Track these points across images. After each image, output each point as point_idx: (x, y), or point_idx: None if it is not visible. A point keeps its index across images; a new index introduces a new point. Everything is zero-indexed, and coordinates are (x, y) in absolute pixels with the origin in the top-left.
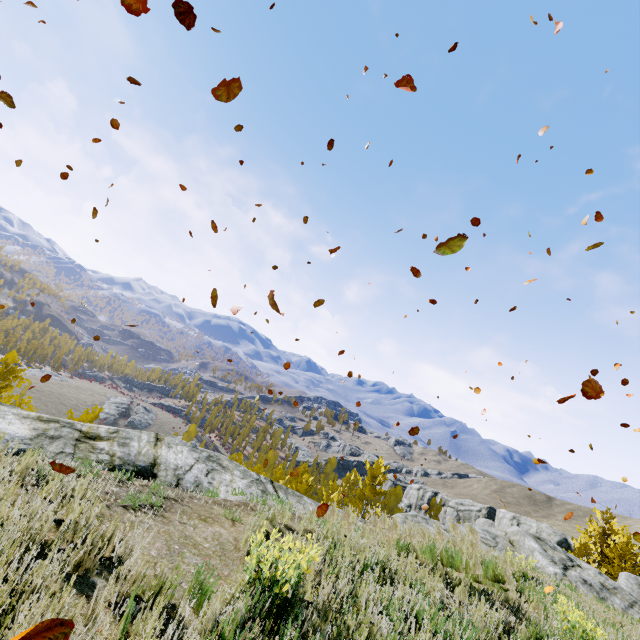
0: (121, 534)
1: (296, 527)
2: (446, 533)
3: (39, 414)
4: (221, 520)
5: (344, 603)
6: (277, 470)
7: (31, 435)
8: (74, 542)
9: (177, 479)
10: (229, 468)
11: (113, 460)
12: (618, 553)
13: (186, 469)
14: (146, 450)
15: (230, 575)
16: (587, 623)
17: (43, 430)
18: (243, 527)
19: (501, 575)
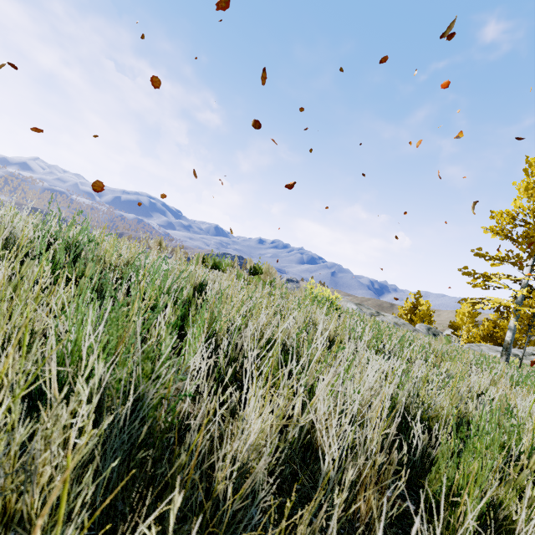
0: None
1: None
2: None
3: None
4: None
5: None
6: None
7: None
8: None
9: None
10: None
11: None
12: (420, 317)
13: None
14: None
15: None
16: (327, 291)
17: None
18: None
19: (261, 269)
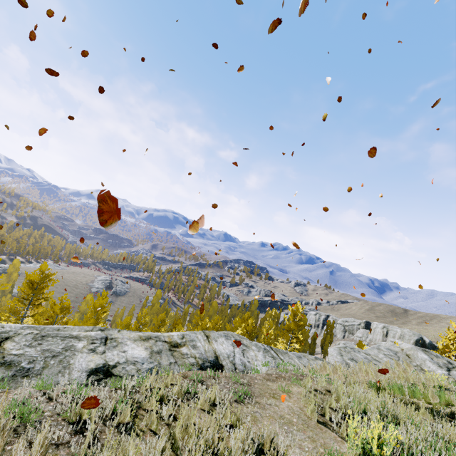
0: (256, 427)
1: (316, 387)
2: (368, 356)
3: (137, 334)
4: (281, 394)
5: (405, 455)
6: (235, 321)
7: (148, 354)
8: (265, 451)
9: (233, 364)
10: (248, 345)
11: (197, 361)
12: None
13: (232, 355)
14: (207, 347)
15: (325, 442)
16: None
17: (150, 348)
18: (295, 397)
19: (449, 400)
